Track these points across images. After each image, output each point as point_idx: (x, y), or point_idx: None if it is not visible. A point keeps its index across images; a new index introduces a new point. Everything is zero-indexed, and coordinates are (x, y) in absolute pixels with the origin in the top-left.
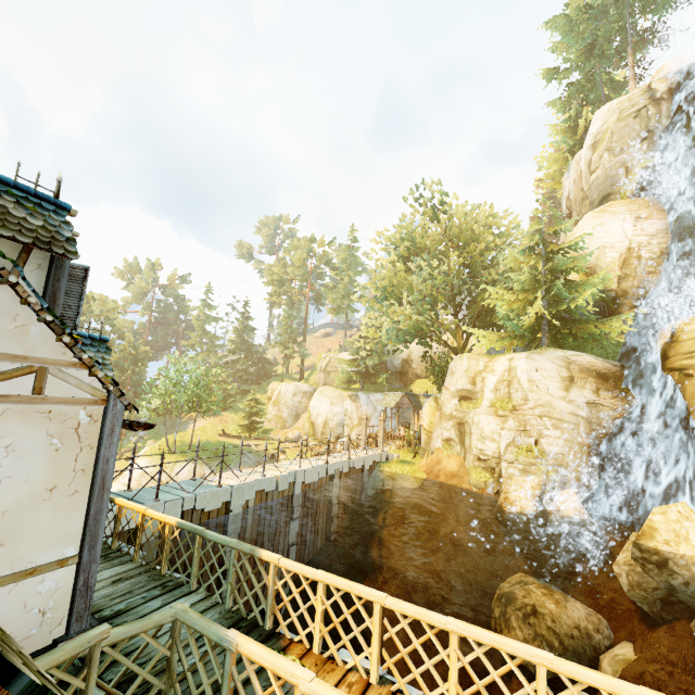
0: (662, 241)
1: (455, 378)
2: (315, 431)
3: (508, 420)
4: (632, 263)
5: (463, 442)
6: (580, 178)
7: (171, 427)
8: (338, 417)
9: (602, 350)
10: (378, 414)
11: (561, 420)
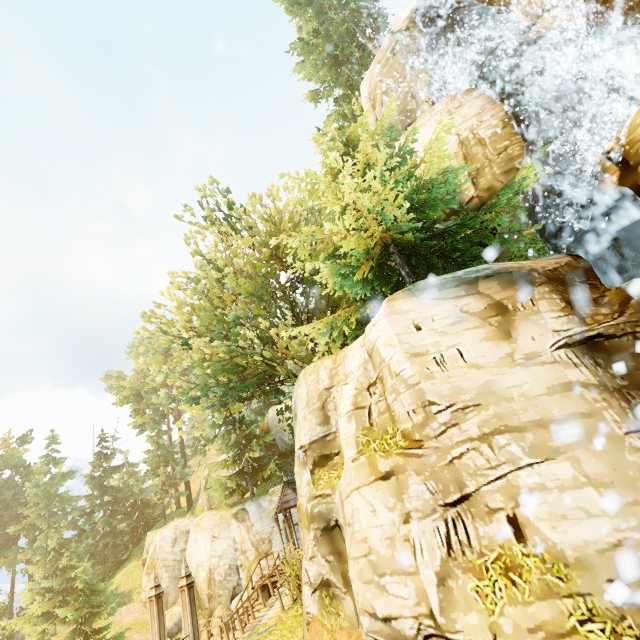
0: (496, 111)
1: (298, 425)
2: (200, 598)
3: (410, 483)
4: (476, 152)
5: (349, 582)
6: None
7: None
8: (225, 558)
9: (513, 260)
10: (280, 526)
11: (543, 420)
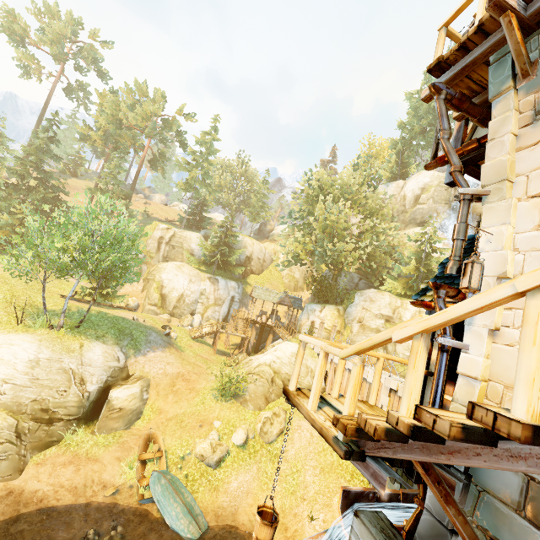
0: None
1: (377, 305)
2: (165, 303)
3: None
4: None
5: (385, 348)
6: (403, 198)
7: None
8: (195, 295)
9: None
10: (230, 298)
11: None
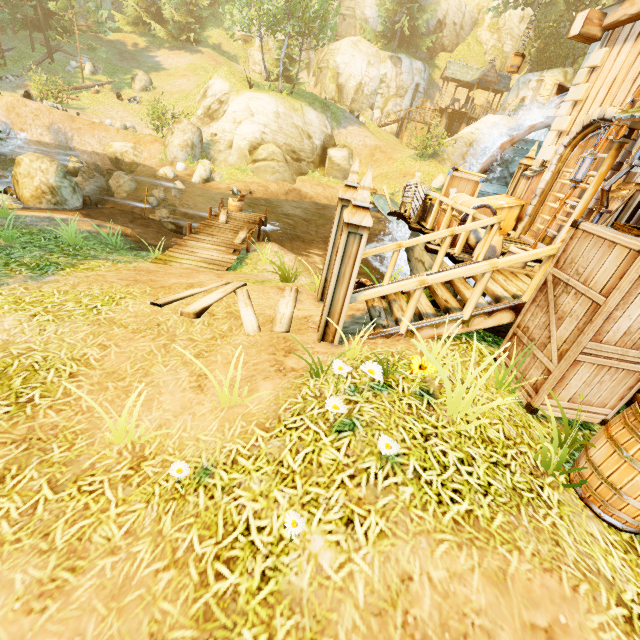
0: None
1: None
2: (342, 97)
3: None
4: None
5: None
6: None
7: (122, 56)
8: (374, 83)
9: None
10: (413, 86)
11: None
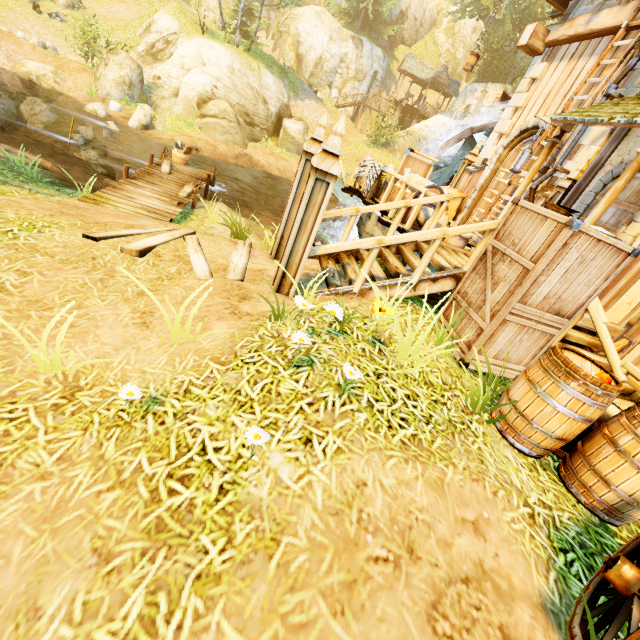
0: None
1: None
2: (301, 68)
3: None
4: None
5: None
6: None
7: None
8: (334, 61)
9: None
10: (372, 73)
11: None
